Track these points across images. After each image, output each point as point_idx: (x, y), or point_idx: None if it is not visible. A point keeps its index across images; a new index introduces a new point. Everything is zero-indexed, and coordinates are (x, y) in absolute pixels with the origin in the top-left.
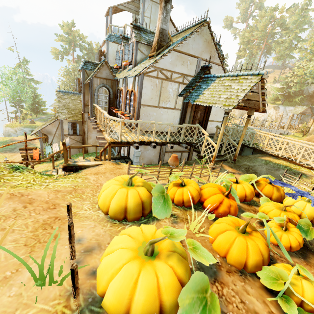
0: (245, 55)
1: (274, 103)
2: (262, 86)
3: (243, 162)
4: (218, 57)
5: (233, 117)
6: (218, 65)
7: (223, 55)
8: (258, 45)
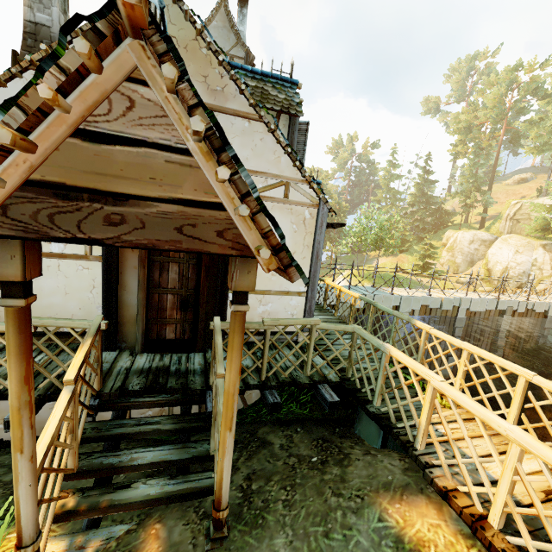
0: (467, 152)
1: (542, 238)
2: (178, 93)
3: (273, 532)
4: (239, 92)
5: (408, 272)
6: (246, 120)
7: (300, 103)
8: (491, 132)
